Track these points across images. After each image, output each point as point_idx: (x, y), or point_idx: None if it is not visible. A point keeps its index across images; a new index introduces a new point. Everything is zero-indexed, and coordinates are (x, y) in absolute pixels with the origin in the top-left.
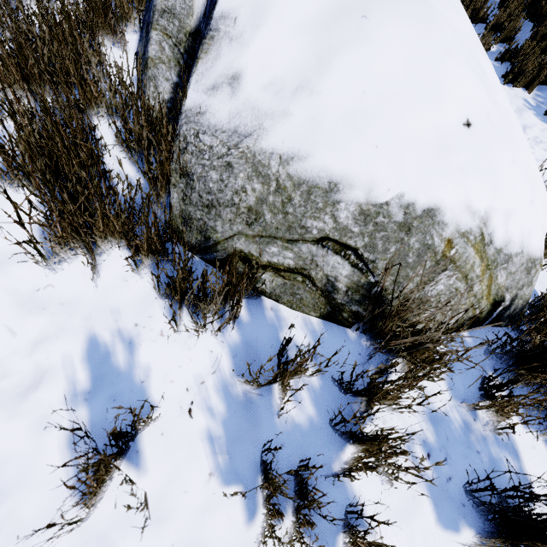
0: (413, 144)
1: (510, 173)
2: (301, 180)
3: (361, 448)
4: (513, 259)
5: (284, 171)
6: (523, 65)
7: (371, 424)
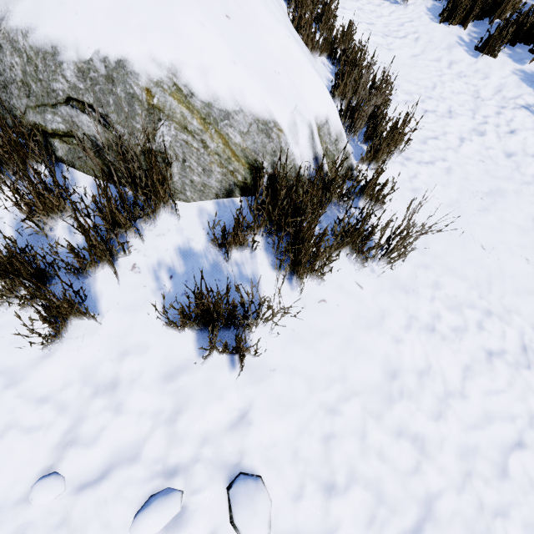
0: (100, 8)
1: (199, 35)
2: (37, 49)
3: (106, 262)
4: (234, 117)
5: (27, 43)
6: (457, 0)
7: (127, 252)
